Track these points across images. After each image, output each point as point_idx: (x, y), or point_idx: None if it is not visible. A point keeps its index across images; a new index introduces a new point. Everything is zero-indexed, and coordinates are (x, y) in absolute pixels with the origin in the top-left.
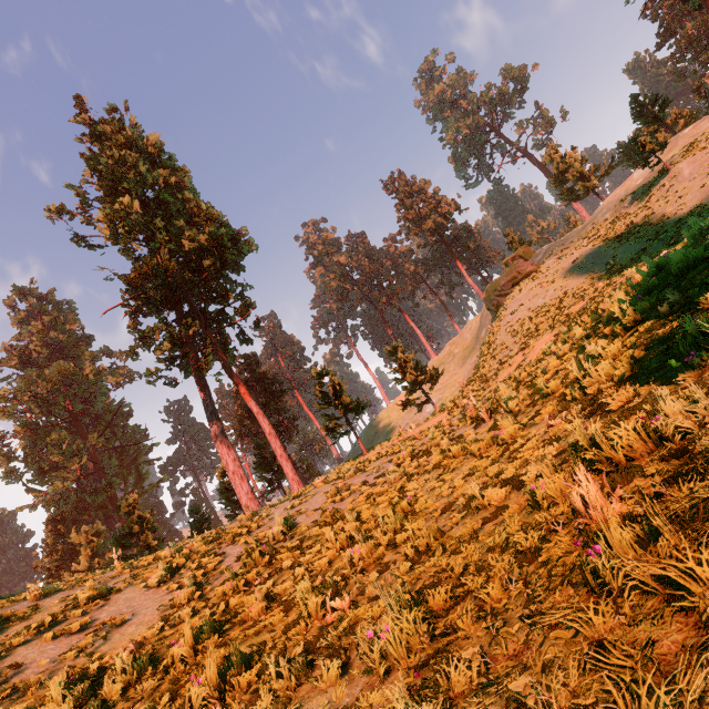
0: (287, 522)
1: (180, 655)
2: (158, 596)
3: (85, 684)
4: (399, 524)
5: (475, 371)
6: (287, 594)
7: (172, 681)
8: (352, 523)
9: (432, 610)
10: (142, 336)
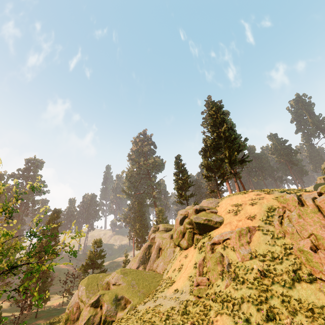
0: None
1: None
2: None
3: None
4: None
5: None
6: None
7: None
8: None
9: None
10: None
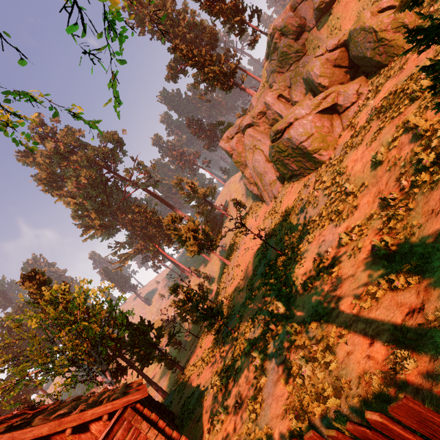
0: None
1: None
2: None
3: None
4: None
5: None
6: None
7: None
8: None
9: None
10: None
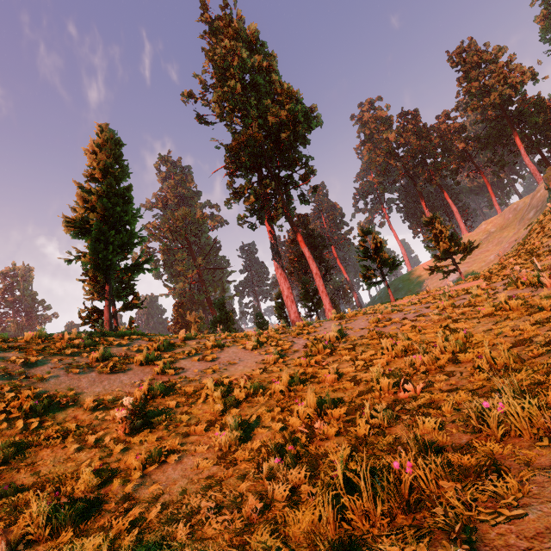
0: (339, 331)
1: (280, 388)
2: (253, 355)
3: (224, 386)
4: (458, 348)
5: (519, 248)
6: (352, 374)
7: (276, 401)
8: (404, 340)
9: (545, 407)
10: (235, 192)
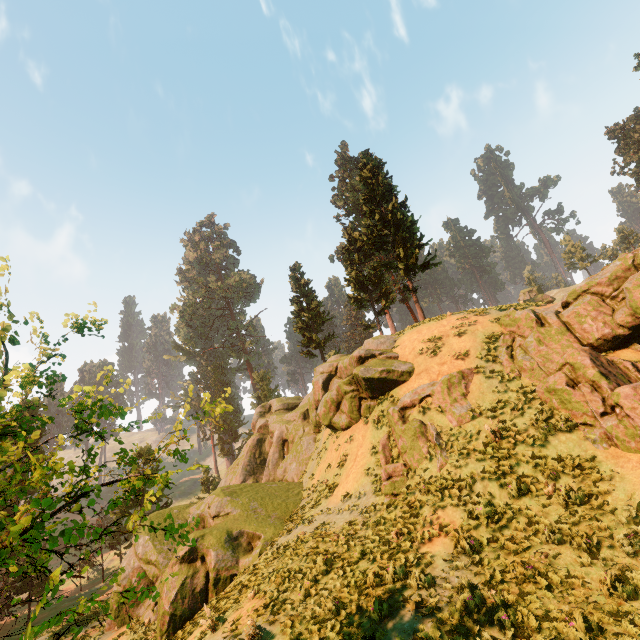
0: None
1: None
2: None
3: None
4: None
5: None
6: None
7: None
8: None
9: None
10: None
